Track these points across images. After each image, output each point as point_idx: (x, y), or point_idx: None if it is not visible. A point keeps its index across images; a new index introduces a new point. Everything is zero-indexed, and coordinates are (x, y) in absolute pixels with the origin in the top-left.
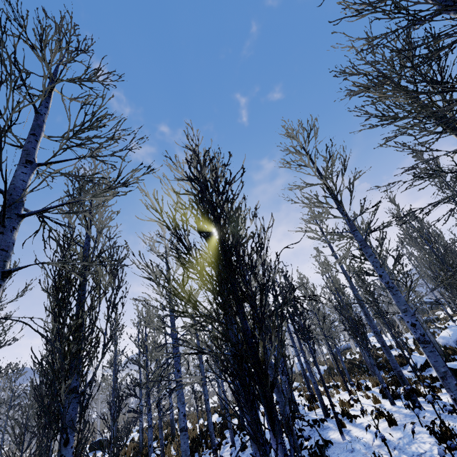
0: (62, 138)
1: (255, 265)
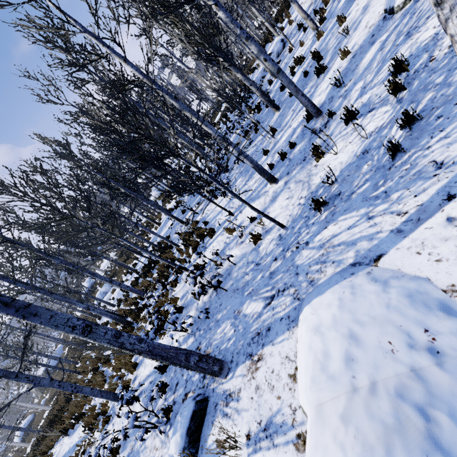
0: None
1: None
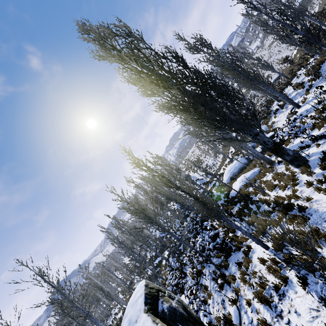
0: None
1: None
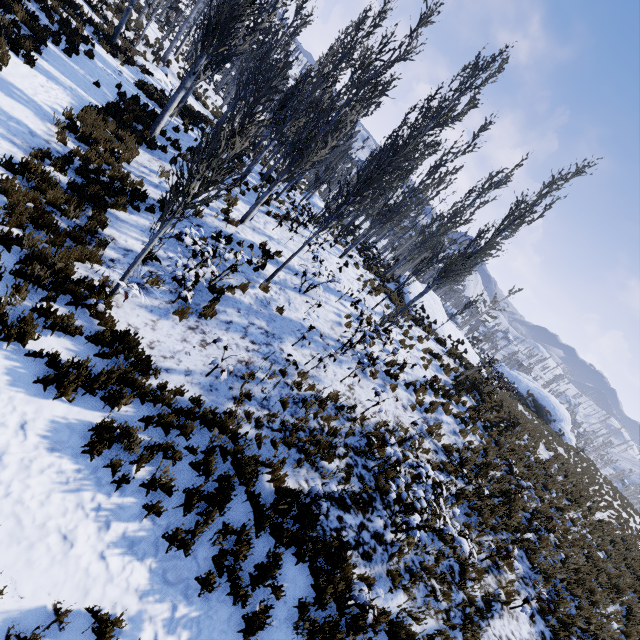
0: None
1: None
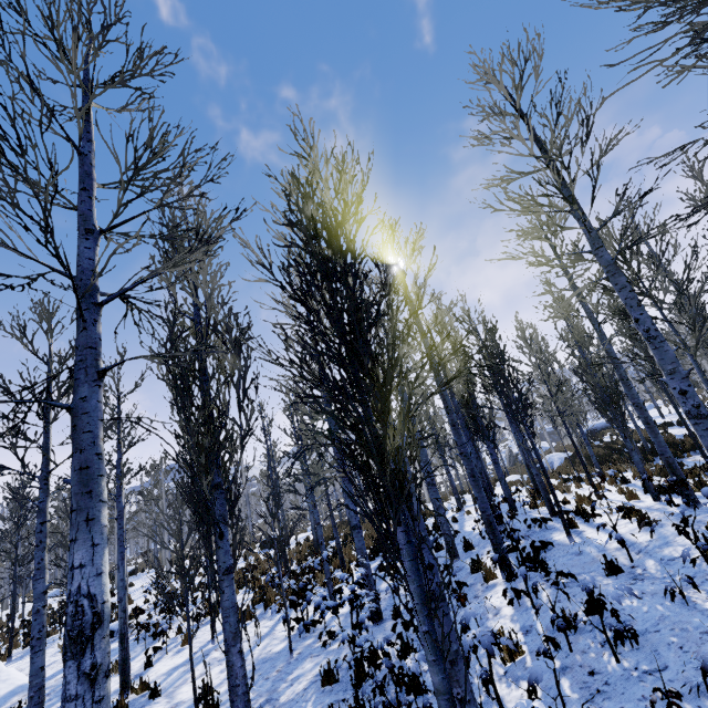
0: (120, 183)
1: (373, 342)
